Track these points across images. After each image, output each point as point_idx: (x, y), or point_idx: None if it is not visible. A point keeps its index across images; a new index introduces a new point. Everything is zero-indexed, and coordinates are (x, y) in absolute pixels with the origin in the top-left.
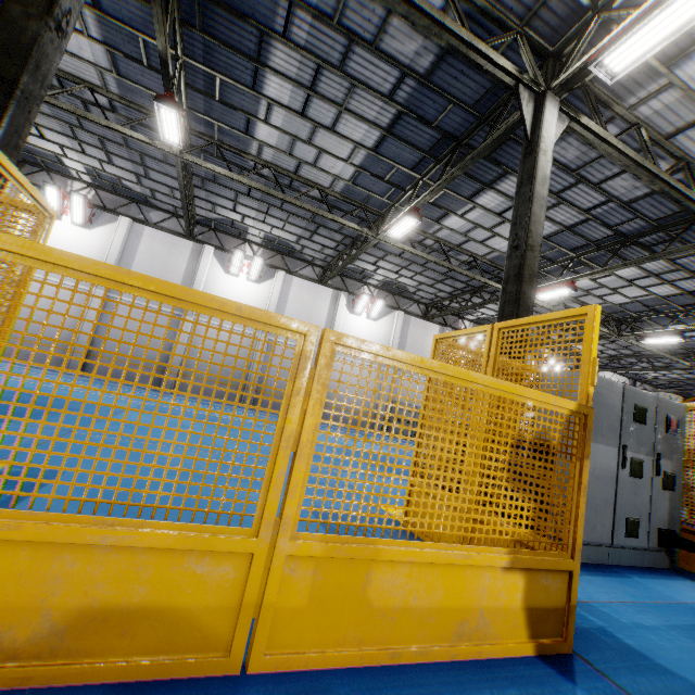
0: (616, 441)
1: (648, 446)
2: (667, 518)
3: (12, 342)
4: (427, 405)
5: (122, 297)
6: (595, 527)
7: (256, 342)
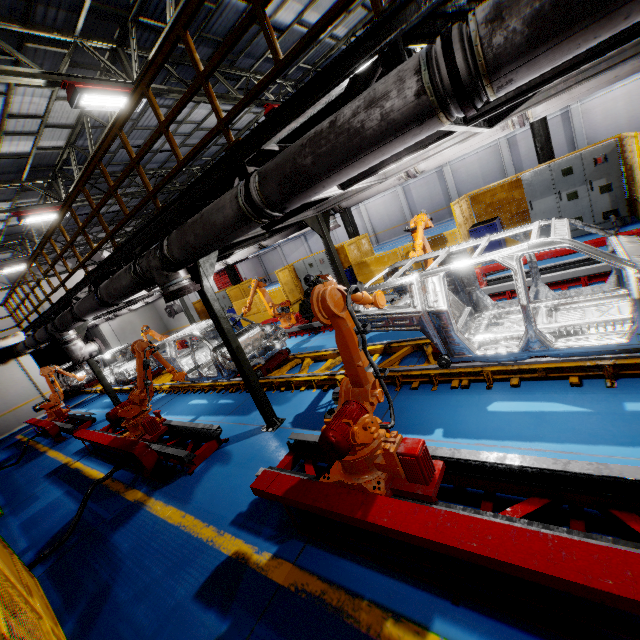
0: (551, 193)
1: (580, 181)
2: (610, 205)
3: (386, 233)
4: (471, 220)
5: (408, 183)
6: (549, 230)
7: (498, 148)
